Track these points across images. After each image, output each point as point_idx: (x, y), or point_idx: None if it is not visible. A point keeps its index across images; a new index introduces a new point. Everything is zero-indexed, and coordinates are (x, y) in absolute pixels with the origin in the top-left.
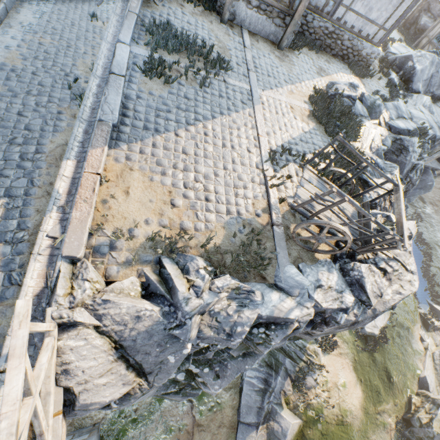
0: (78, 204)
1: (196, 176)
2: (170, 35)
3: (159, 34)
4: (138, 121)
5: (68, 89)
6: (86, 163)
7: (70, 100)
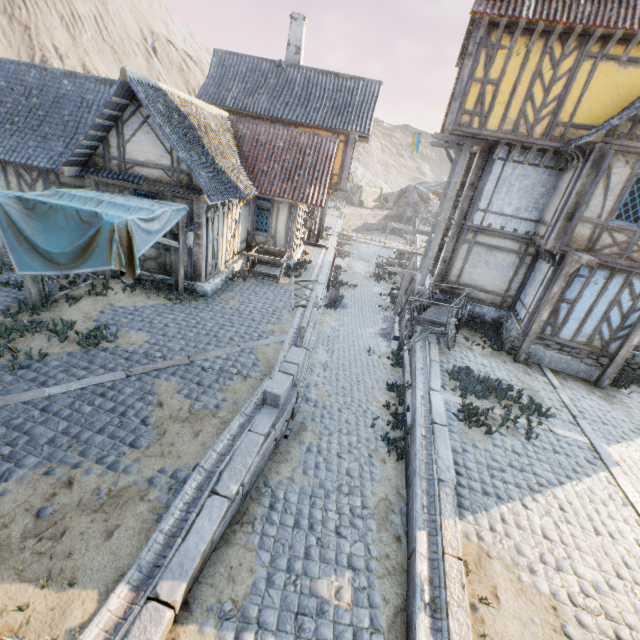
0: (451, 606)
1: (579, 582)
2: (475, 380)
3: (463, 379)
4: (473, 481)
5: (370, 427)
6: (443, 539)
7: (375, 439)
